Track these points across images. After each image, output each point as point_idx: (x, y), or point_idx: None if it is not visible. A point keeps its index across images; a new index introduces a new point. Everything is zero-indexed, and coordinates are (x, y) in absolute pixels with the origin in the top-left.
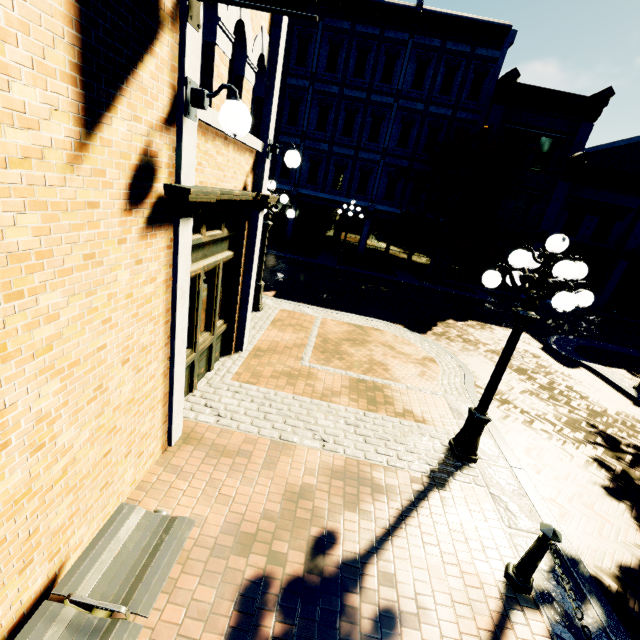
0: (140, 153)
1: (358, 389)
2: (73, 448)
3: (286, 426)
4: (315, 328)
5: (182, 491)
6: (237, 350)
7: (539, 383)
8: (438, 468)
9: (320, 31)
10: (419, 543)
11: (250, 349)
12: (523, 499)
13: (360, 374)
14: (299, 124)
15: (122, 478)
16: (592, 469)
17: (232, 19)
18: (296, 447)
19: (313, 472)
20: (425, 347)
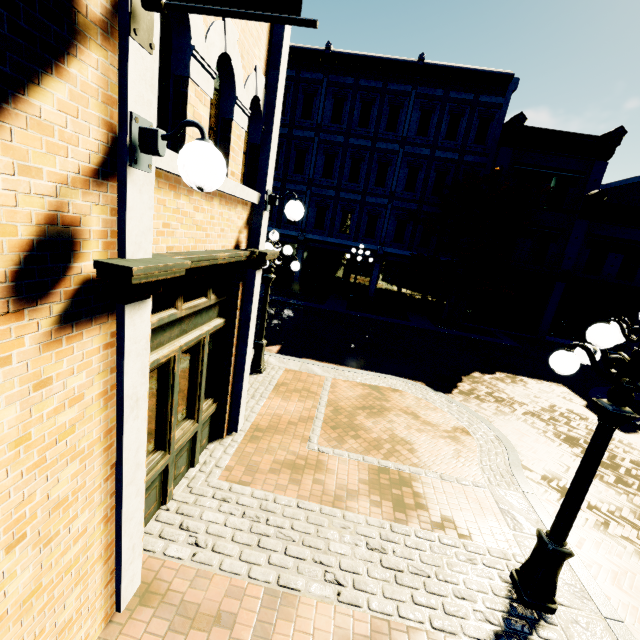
0: (39, 222)
1: (380, 484)
2: None
3: (287, 558)
4: (324, 393)
5: None
6: (231, 431)
7: None
8: (504, 629)
9: (324, 87)
10: None
11: (246, 428)
12: None
13: (381, 459)
14: (305, 172)
15: None
16: None
17: (213, 51)
18: (300, 599)
19: None
20: (453, 412)
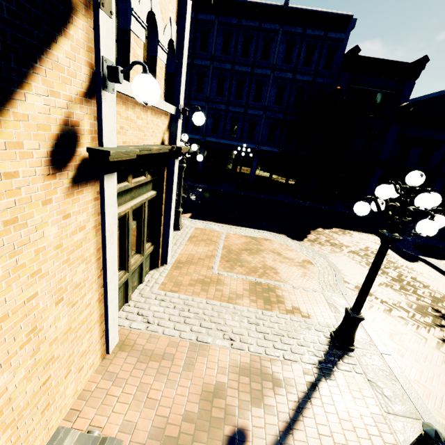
0: (60, 124)
1: (256, 291)
2: (7, 390)
3: (201, 328)
4: (221, 241)
5: (116, 397)
6: (163, 263)
7: (391, 276)
8: (324, 359)
9: (216, 26)
10: (315, 435)
11: (173, 262)
12: (395, 384)
13: (257, 278)
14: (204, 92)
15: (63, 394)
16: (443, 350)
17: (144, 10)
18: (210, 347)
19: (224, 370)
20: (303, 252)
